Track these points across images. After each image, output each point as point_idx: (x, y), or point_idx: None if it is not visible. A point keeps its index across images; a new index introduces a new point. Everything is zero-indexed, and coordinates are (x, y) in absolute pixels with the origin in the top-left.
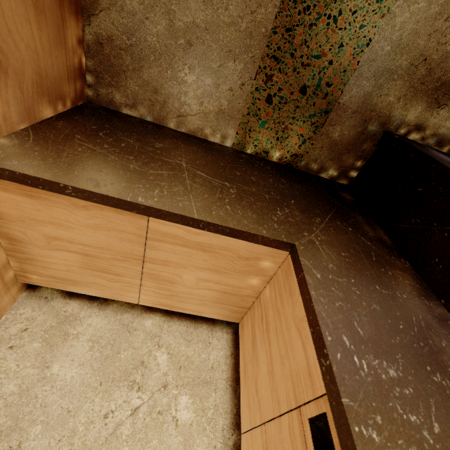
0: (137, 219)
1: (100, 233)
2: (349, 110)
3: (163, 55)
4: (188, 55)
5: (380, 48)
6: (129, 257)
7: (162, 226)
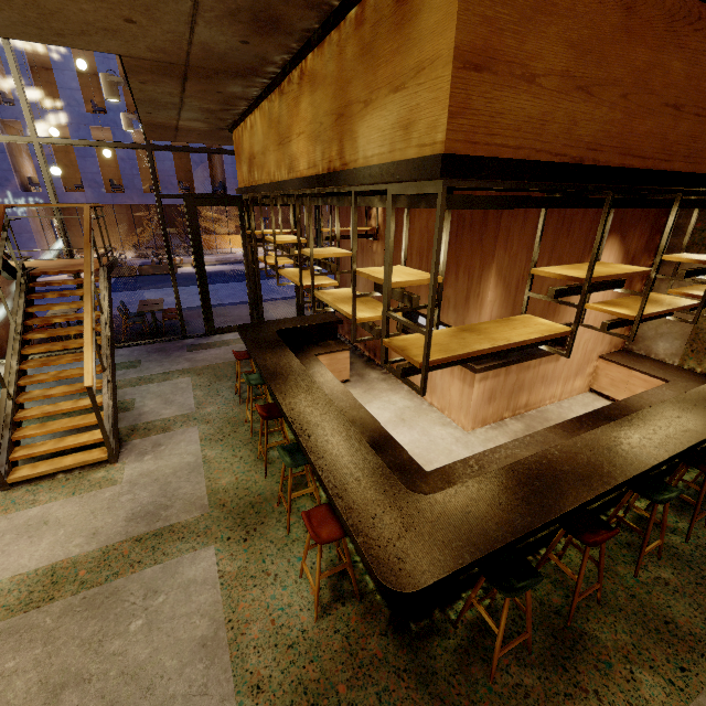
0: (629, 371)
1: (619, 374)
2: None
3: (652, 338)
4: (661, 339)
5: None
6: (623, 382)
7: (635, 373)
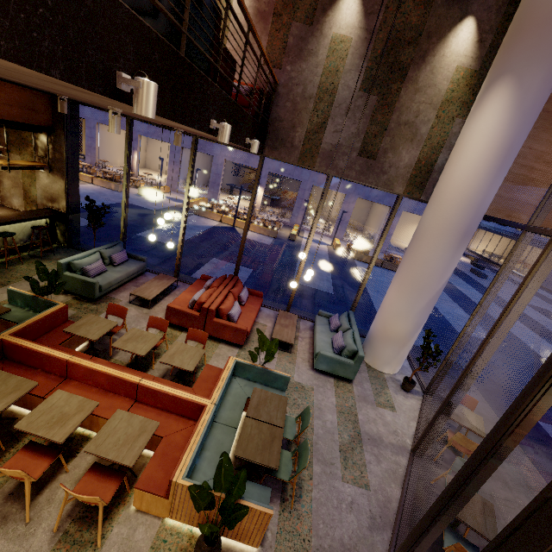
0: None
1: None
2: (40, 204)
3: (10, 197)
4: (14, 197)
5: (39, 195)
6: None
7: None
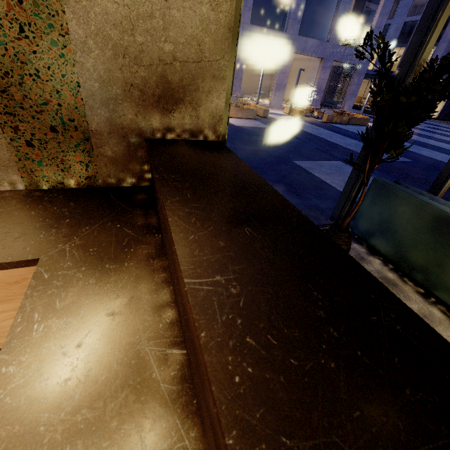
0: None
1: None
2: (104, 133)
3: None
4: None
5: (90, 86)
6: None
7: None
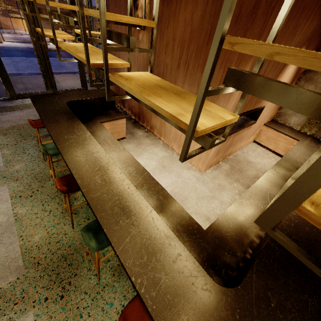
0: (278, 133)
1: (272, 134)
2: None
3: (290, 115)
4: (294, 115)
5: None
6: (274, 138)
7: (281, 134)
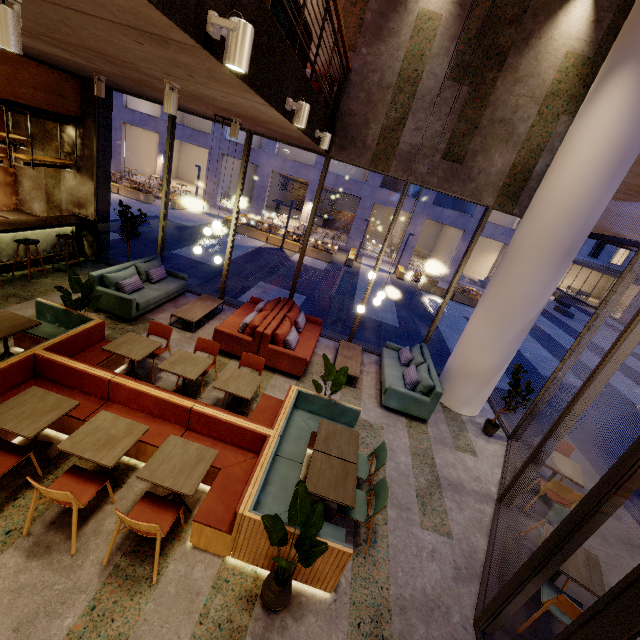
0: None
1: None
2: (65, 210)
3: (31, 201)
4: (35, 201)
5: (64, 200)
6: None
7: None
